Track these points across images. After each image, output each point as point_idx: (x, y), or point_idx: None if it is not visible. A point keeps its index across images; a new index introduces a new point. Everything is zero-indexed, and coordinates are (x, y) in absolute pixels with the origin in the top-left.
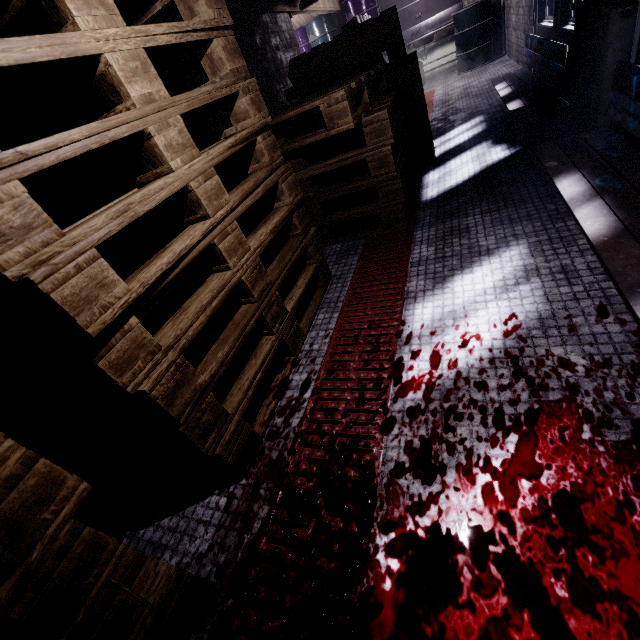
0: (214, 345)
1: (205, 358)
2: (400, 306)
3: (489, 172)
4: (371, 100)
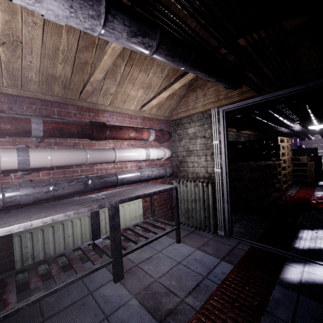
0: None
1: None
2: (313, 192)
3: None
4: (310, 160)
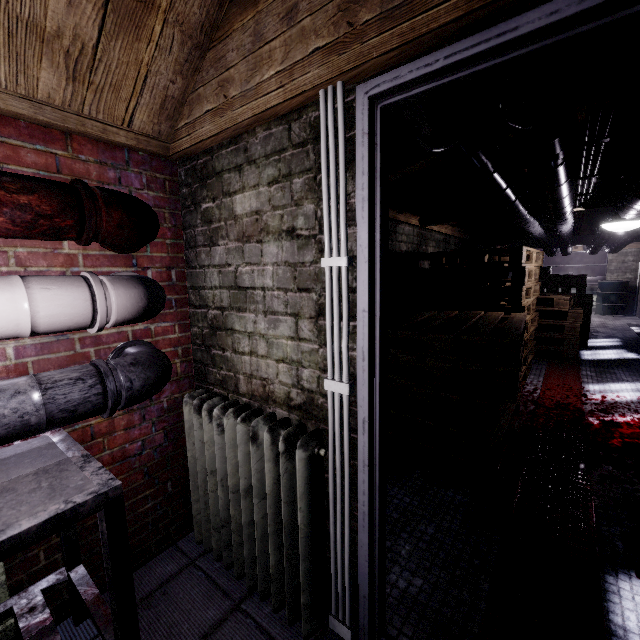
0: None
1: None
2: (580, 383)
3: (626, 360)
4: (573, 304)
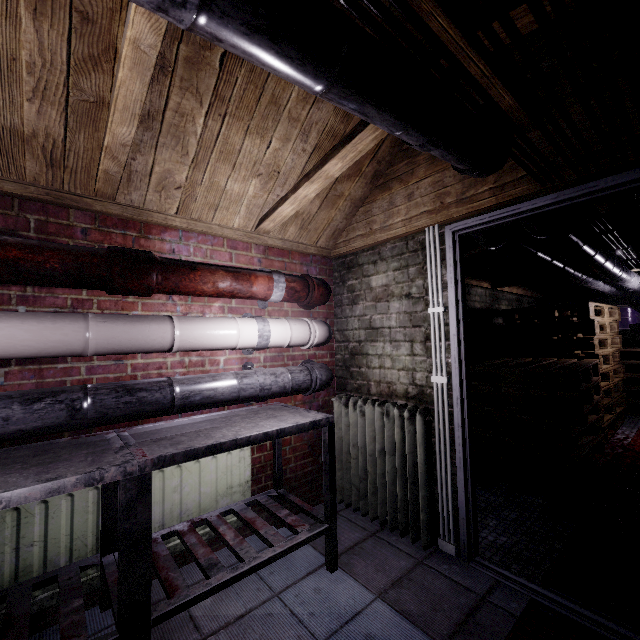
0: None
1: None
2: None
3: None
4: None
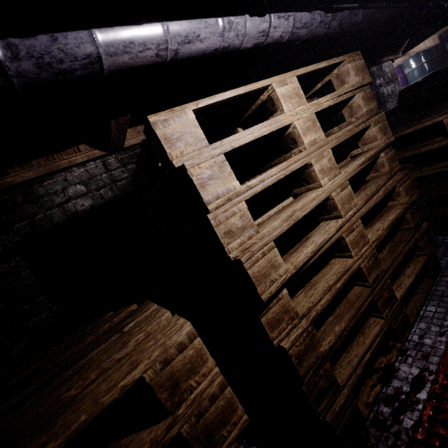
0: (330, 317)
1: (323, 327)
2: None
3: None
4: None
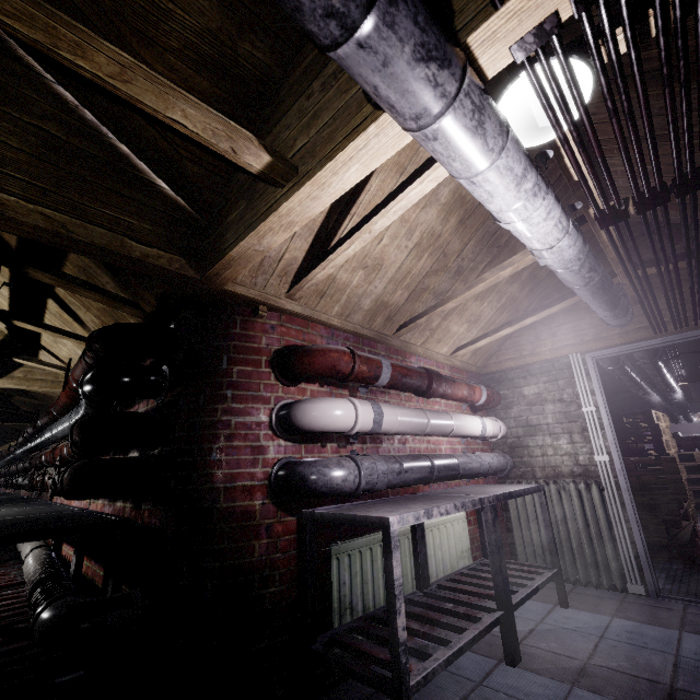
0: None
1: None
2: None
3: None
4: None
